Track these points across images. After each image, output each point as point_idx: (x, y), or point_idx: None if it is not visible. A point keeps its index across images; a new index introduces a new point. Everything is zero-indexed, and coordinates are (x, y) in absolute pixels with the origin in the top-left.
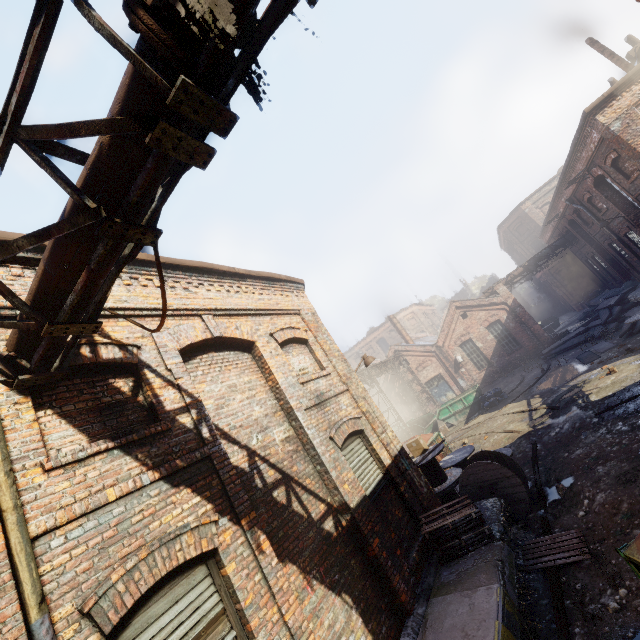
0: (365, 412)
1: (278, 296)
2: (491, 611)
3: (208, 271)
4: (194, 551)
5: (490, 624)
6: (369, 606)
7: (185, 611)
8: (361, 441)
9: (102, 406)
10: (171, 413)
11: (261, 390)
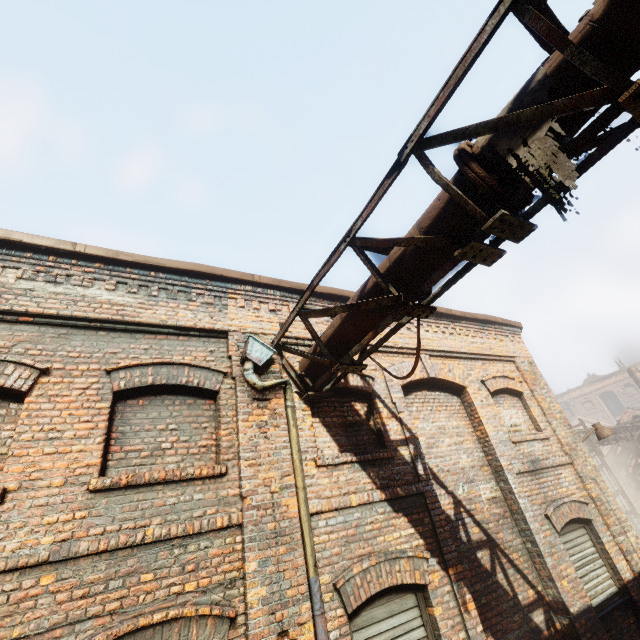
0: (595, 498)
1: (491, 340)
2: None
3: None
4: (409, 578)
5: None
6: None
7: (398, 628)
8: (586, 533)
9: (347, 423)
10: (394, 443)
11: (468, 438)
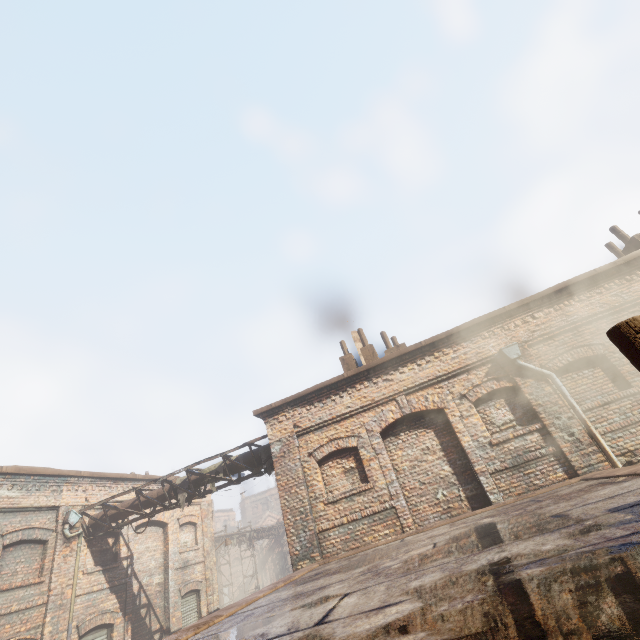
0: (207, 578)
1: None
2: None
3: None
4: (108, 621)
5: None
6: None
7: None
8: (196, 596)
9: (102, 550)
10: (122, 558)
11: (159, 552)
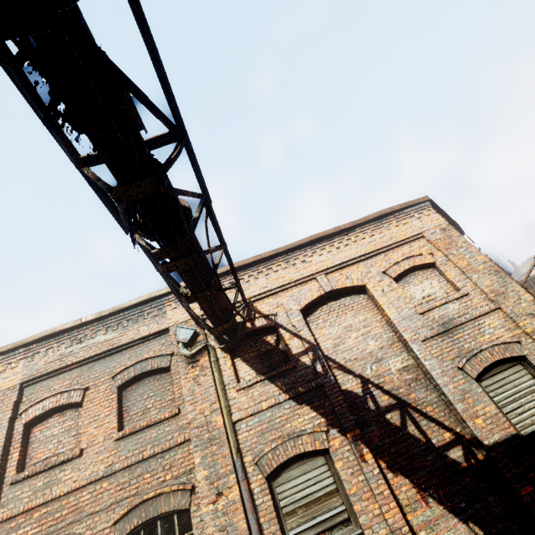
0: (530, 333)
1: (393, 229)
2: None
3: (318, 239)
4: (310, 447)
5: None
6: None
7: (311, 480)
8: (523, 368)
9: (261, 353)
10: (296, 356)
11: (376, 325)
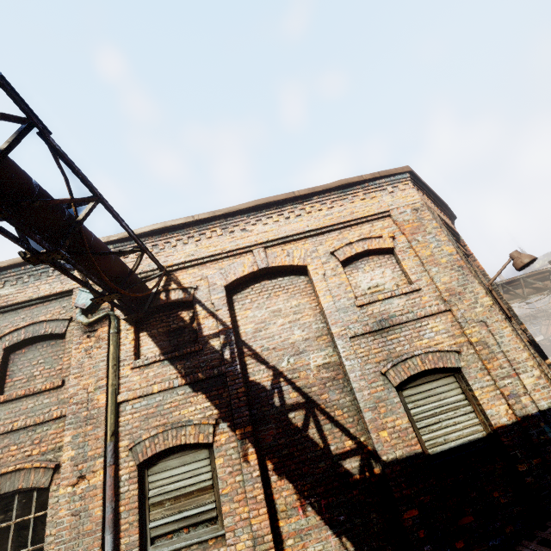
0: (474, 343)
1: (357, 203)
2: None
3: (267, 205)
4: (193, 439)
5: None
6: None
7: (188, 473)
8: (455, 381)
9: (171, 330)
10: (206, 337)
11: (309, 313)
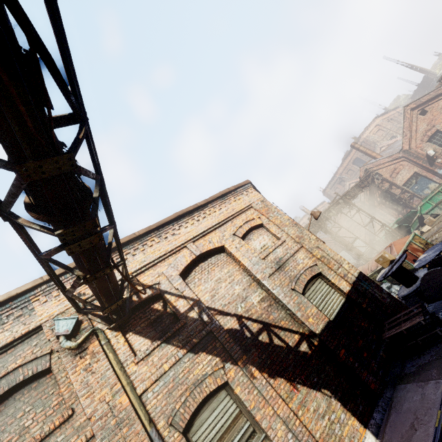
0: (320, 258)
1: (232, 203)
2: (436, 402)
3: (182, 215)
4: (214, 386)
5: (434, 412)
6: (345, 394)
7: (219, 414)
8: (321, 280)
9: (152, 321)
10: (184, 313)
11: (237, 274)
